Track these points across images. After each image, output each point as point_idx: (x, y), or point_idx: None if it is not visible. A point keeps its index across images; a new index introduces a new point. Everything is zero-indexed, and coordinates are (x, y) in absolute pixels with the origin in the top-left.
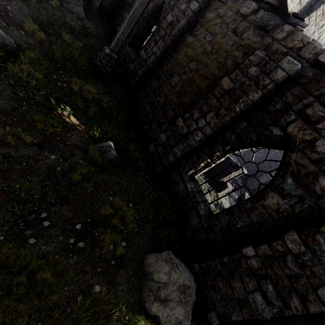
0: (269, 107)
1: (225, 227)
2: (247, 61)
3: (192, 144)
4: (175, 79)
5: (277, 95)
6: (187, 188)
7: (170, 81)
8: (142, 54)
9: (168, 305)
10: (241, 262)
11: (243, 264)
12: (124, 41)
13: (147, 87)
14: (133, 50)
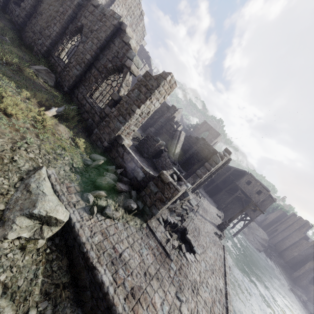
0: (77, 17)
1: (69, 64)
2: (67, 0)
3: (52, 38)
4: (44, 16)
5: (78, 12)
6: (55, 60)
7: (42, 17)
8: (22, 4)
9: (40, 74)
10: (71, 66)
11: (72, 66)
12: (9, 1)
13: (29, 24)
14: (18, 7)
